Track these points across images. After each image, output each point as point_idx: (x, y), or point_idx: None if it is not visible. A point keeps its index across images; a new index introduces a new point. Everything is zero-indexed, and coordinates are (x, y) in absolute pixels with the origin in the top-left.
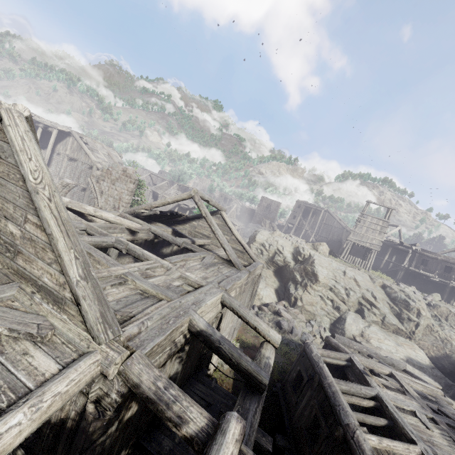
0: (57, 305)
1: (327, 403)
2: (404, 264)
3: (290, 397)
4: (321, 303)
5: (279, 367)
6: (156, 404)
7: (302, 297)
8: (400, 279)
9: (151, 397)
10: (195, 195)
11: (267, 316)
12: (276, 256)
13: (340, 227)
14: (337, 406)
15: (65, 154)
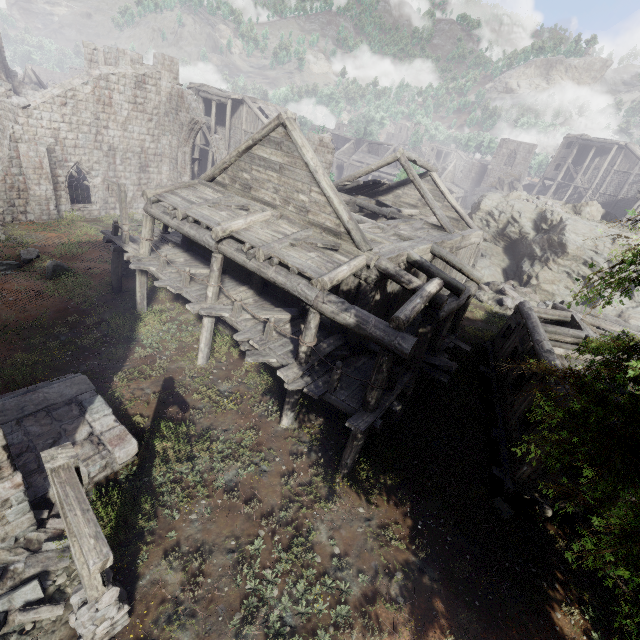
0: (336, 237)
1: (527, 335)
2: None
3: (497, 345)
4: (567, 282)
5: (493, 334)
6: (396, 276)
7: (538, 274)
8: None
9: (393, 273)
10: (401, 157)
11: (487, 295)
12: (509, 227)
13: None
14: (533, 332)
15: (242, 129)
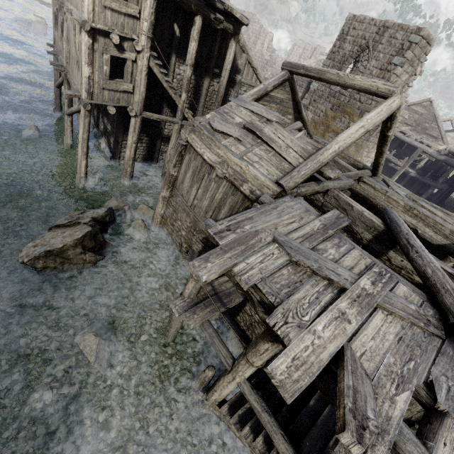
0: (435, 139)
1: None
2: None
3: None
4: None
5: None
6: None
7: None
8: None
9: None
10: (452, 120)
11: None
12: None
13: None
14: None
15: None
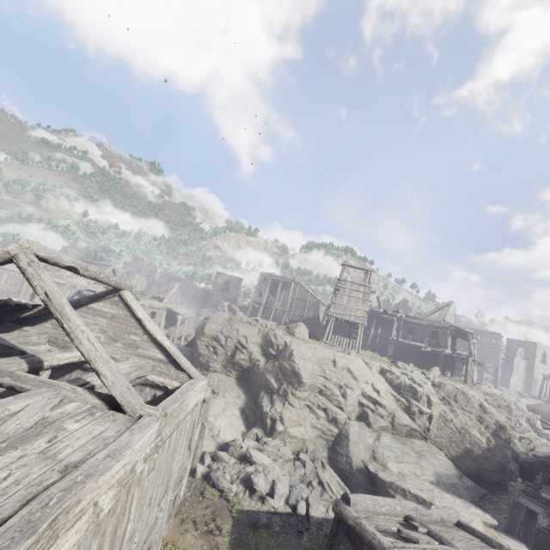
0: None
1: None
2: (393, 336)
3: None
4: (311, 418)
5: None
6: None
7: (283, 415)
8: (392, 355)
9: None
10: (18, 254)
11: (228, 471)
12: (238, 353)
13: (315, 301)
14: None
15: None
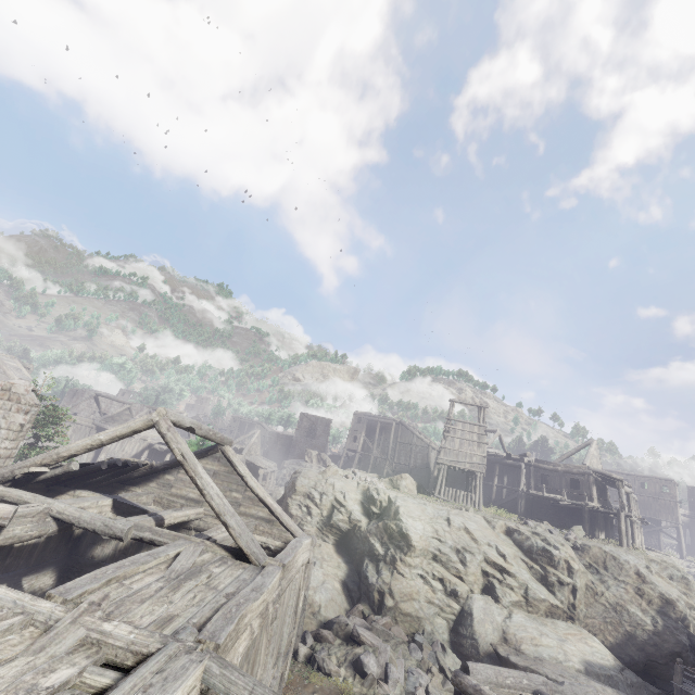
0: None
1: None
2: (522, 487)
3: None
4: (426, 591)
5: None
6: None
7: (392, 587)
8: (523, 512)
9: None
10: (160, 421)
11: (334, 653)
12: (336, 513)
13: (422, 445)
14: None
15: None
